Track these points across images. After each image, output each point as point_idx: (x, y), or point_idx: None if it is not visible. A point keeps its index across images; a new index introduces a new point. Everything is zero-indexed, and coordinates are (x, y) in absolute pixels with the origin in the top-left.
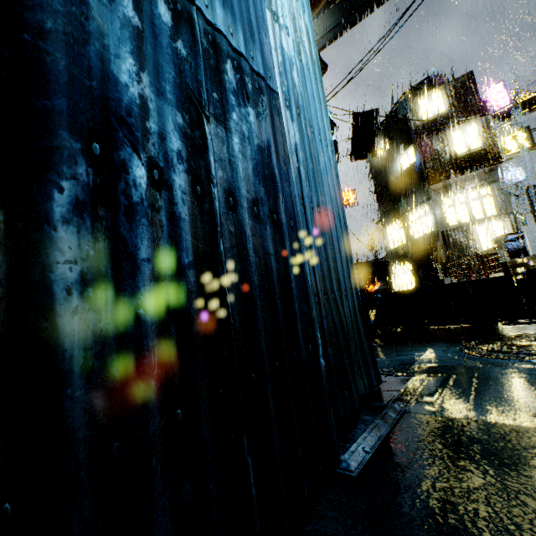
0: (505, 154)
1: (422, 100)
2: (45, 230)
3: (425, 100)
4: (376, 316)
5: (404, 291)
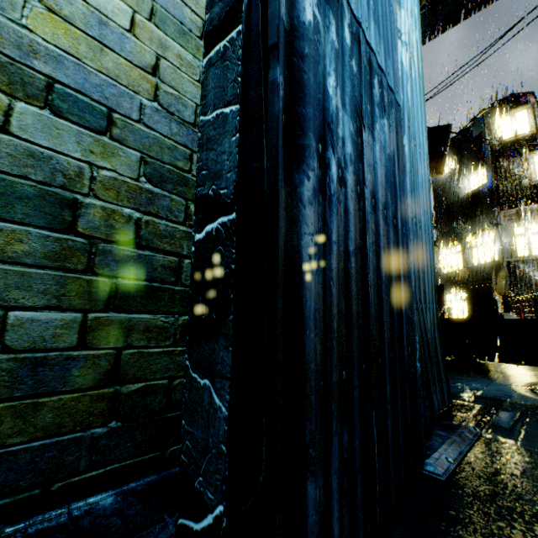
0: None
1: (503, 119)
2: (299, 208)
3: (506, 119)
4: None
5: (459, 318)
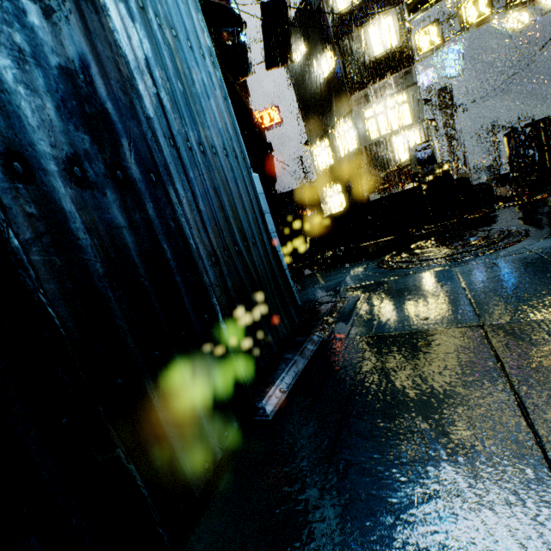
0: (418, 53)
1: None
2: None
3: None
4: (310, 245)
5: (334, 214)
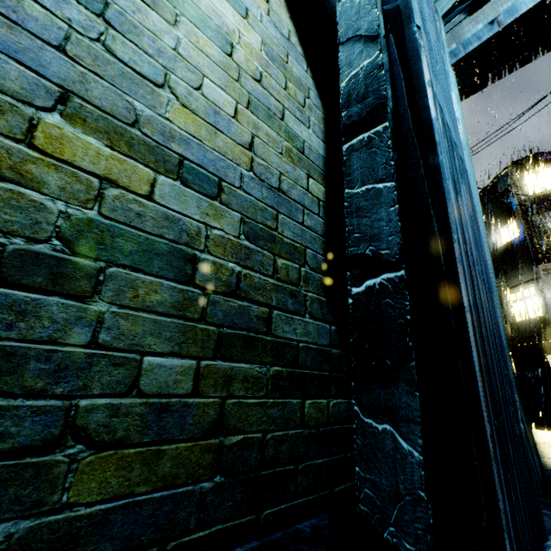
0: None
1: (528, 176)
2: None
3: (531, 176)
4: None
5: None
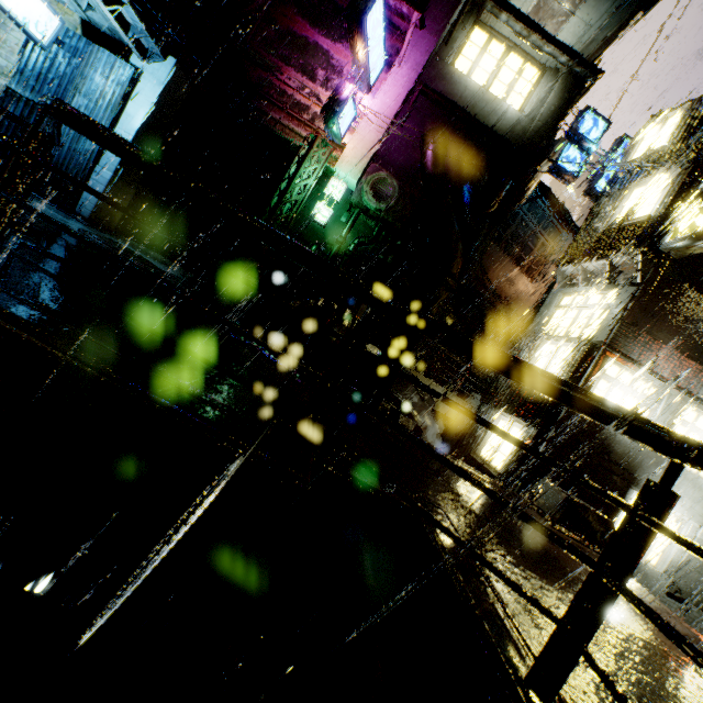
0: (667, 239)
1: (653, 129)
2: None
3: (655, 129)
4: None
5: None
